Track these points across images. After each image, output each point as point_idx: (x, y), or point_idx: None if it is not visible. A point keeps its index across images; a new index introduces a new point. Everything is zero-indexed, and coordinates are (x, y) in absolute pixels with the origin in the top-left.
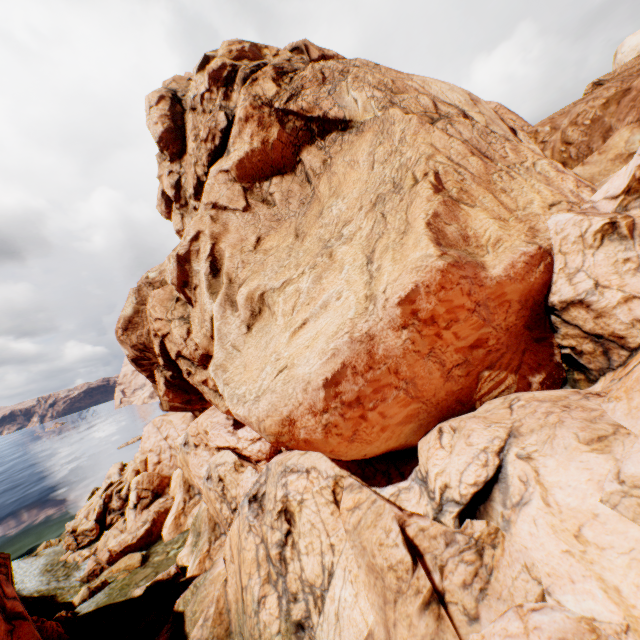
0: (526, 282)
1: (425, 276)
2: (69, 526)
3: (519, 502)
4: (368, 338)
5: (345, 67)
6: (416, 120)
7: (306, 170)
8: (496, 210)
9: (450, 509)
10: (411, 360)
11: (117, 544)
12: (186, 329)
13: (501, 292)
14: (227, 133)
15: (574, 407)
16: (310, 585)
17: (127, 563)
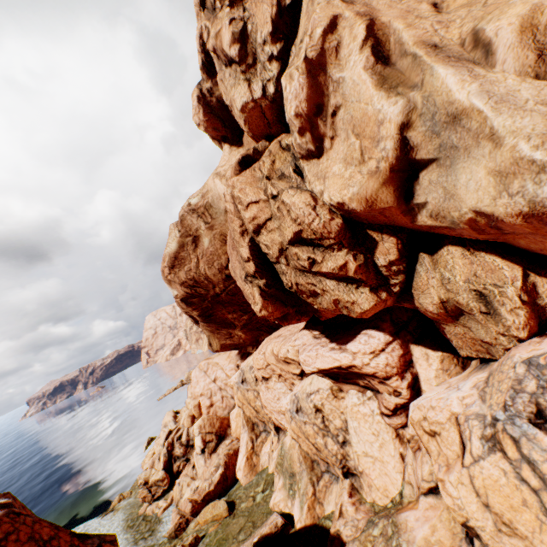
0: None
1: None
2: (140, 478)
3: None
4: None
5: None
6: None
7: None
8: None
9: None
10: None
11: (195, 493)
12: (309, 195)
13: None
14: None
15: None
16: None
17: (213, 513)
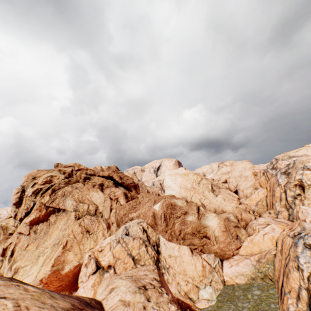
0: (74, 271)
1: (45, 275)
2: None
3: None
4: None
5: (72, 190)
6: (73, 220)
7: (50, 221)
8: (77, 251)
9: None
10: None
11: None
12: (1, 265)
13: (67, 274)
14: (32, 208)
15: None
16: None
17: None
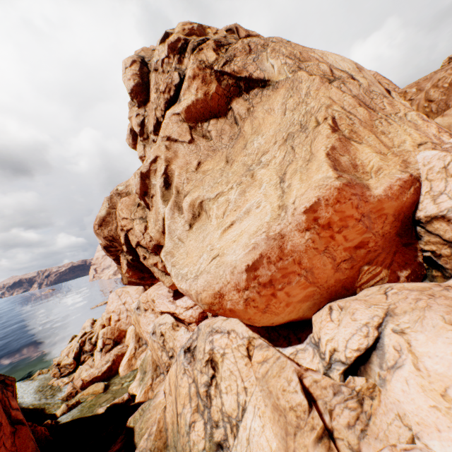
0: (400, 201)
1: (325, 192)
2: (55, 361)
3: (393, 366)
4: (280, 237)
5: (265, 42)
6: (318, 80)
7: (235, 115)
8: (377, 147)
9: (337, 367)
10: (311, 255)
11: (88, 375)
12: (144, 226)
13: (380, 207)
14: (179, 87)
15: (438, 296)
16: (228, 416)
17: (94, 389)
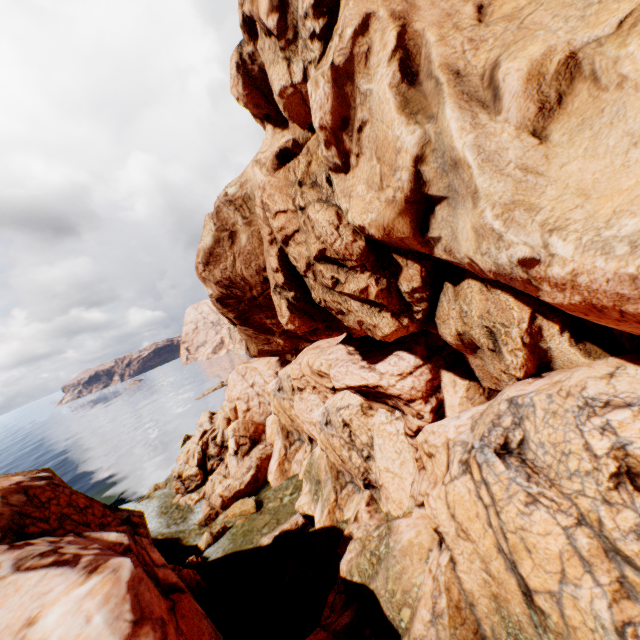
0: None
1: None
2: (174, 472)
3: None
4: None
5: None
6: None
7: None
8: None
9: None
10: None
11: (226, 490)
12: (334, 212)
13: None
14: None
15: None
16: None
17: (241, 509)
